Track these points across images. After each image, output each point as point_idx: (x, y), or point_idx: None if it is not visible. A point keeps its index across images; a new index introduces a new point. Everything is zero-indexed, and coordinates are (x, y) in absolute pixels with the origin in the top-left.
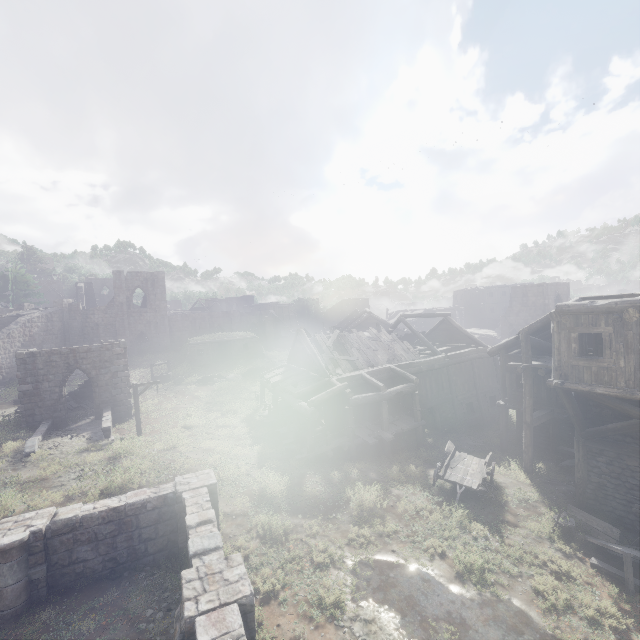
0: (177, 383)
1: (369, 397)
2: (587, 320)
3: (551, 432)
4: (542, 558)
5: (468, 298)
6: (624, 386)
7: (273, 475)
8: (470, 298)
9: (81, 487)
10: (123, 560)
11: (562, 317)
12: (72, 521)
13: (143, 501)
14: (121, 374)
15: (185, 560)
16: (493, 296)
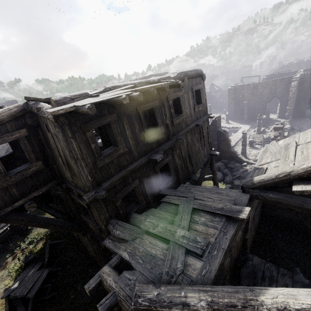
0: None
1: None
2: None
3: None
4: None
5: None
6: None
7: None
8: None
9: None
10: None
11: None
12: None
13: None
14: None
15: None
16: None
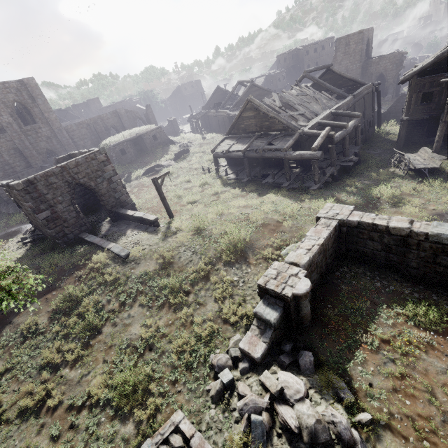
0: (128, 181)
1: (342, 134)
2: None
3: (426, 130)
4: None
5: (290, 60)
6: None
7: (329, 200)
8: (292, 59)
9: (208, 256)
10: (324, 272)
11: None
12: (309, 261)
13: (330, 233)
14: (114, 179)
15: (345, 258)
16: (309, 54)
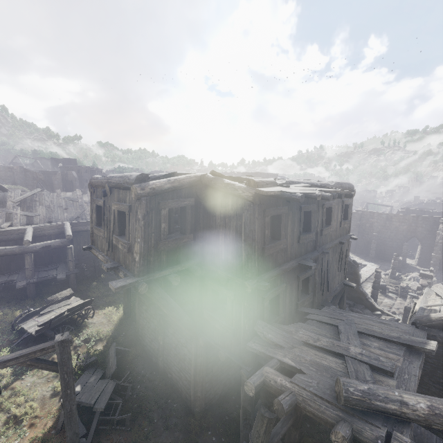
0: None
1: (6, 250)
2: (99, 193)
3: None
4: (19, 401)
5: None
6: (106, 254)
7: None
8: None
9: None
10: None
11: (92, 189)
12: None
13: None
14: None
15: None
16: None
